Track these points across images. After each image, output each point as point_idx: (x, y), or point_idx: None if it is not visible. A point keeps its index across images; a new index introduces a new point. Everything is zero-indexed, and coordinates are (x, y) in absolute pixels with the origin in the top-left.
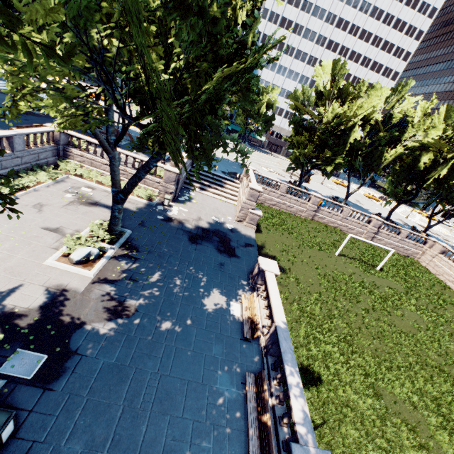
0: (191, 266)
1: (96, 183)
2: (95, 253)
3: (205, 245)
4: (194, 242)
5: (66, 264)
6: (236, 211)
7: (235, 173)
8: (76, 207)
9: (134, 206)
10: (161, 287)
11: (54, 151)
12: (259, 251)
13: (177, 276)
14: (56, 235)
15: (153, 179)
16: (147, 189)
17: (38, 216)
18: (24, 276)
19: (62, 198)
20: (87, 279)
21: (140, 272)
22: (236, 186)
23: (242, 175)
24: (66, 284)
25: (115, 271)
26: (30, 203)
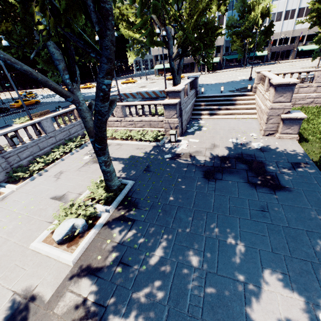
0: (211, 221)
1: (111, 140)
2: (80, 225)
3: (227, 179)
4: (210, 179)
5: (50, 245)
6: (259, 124)
7: (244, 87)
8: (89, 167)
9: (141, 152)
10: (164, 277)
11: (82, 124)
12: (320, 170)
13: (191, 246)
14: (58, 204)
15: (156, 119)
16: (154, 130)
17: (53, 185)
18: (1, 272)
19: (80, 162)
20: (64, 270)
21: (134, 246)
22: (250, 98)
23: (255, 83)
24: (37, 282)
25: (102, 248)
26: (54, 173)
